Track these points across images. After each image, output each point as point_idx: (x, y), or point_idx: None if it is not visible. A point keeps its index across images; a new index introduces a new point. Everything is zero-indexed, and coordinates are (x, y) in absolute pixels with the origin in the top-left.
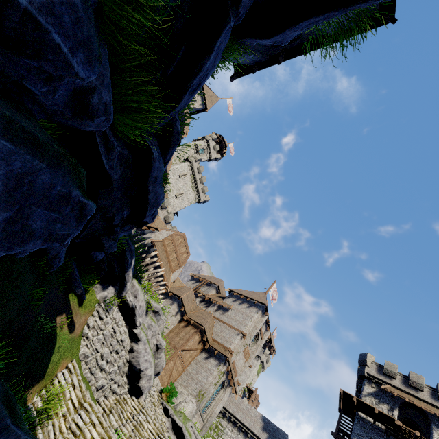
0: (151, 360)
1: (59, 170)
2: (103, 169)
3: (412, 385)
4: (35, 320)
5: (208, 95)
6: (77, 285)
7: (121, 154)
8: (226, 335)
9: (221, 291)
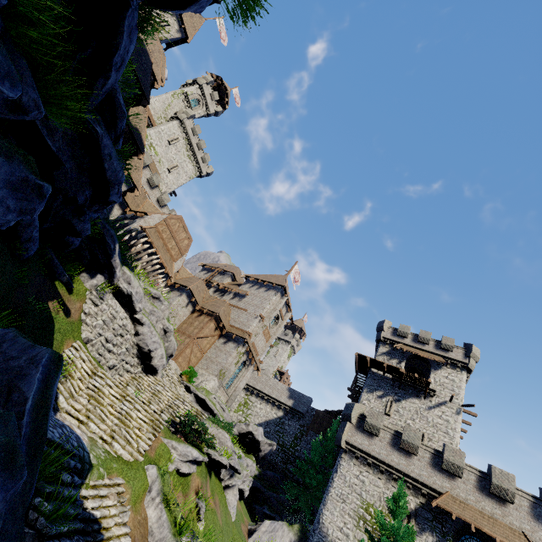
0: (159, 342)
1: (14, 161)
2: (51, 152)
3: (420, 341)
4: (27, 301)
5: (187, 15)
6: (61, 273)
7: (66, 134)
8: (243, 320)
9: (238, 279)
